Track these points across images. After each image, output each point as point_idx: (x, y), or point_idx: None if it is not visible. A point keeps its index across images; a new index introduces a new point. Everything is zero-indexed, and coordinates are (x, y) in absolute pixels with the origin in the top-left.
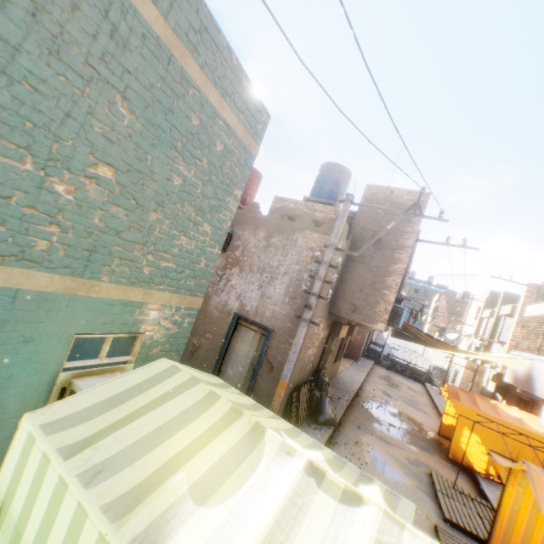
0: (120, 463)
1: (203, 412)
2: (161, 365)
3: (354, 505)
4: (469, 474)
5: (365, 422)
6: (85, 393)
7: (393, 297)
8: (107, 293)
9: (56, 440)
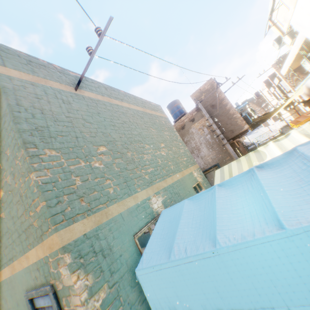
0: None
1: (240, 162)
2: (217, 171)
3: (289, 135)
4: None
5: None
6: (215, 183)
7: (238, 115)
8: (186, 173)
9: None
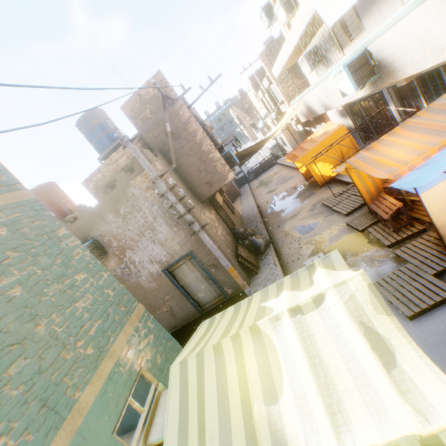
0: (227, 445)
1: (224, 361)
2: (174, 372)
3: (323, 301)
4: (334, 181)
5: (278, 220)
6: None
7: (217, 154)
8: (92, 395)
9: None
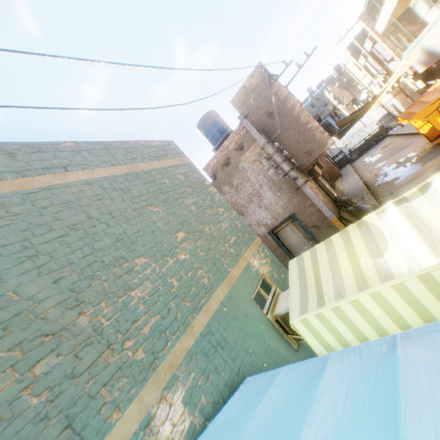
0: (340, 286)
1: (334, 248)
2: (292, 264)
3: (428, 188)
4: None
5: (390, 188)
6: (291, 298)
7: (315, 123)
8: (237, 274)
9: (311, 310)
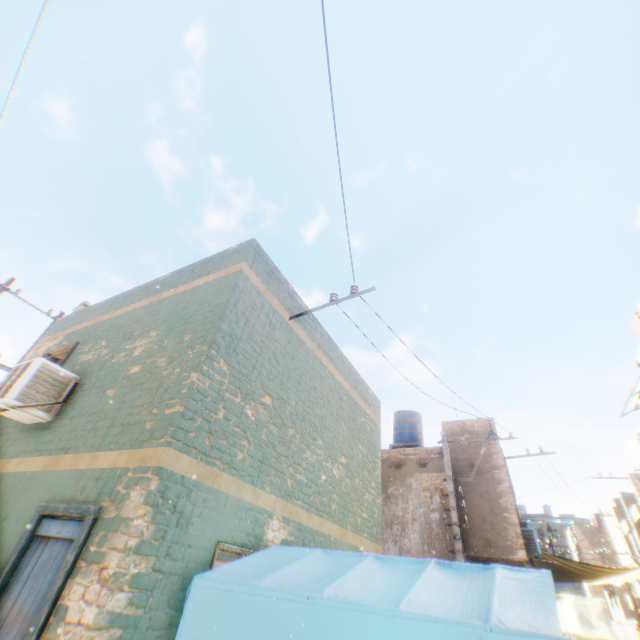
0: None
1: None
2: None
3: (558, 599)
4: None
5: None
6: None
7: (514, 517)
8: (350, 538)
9: None
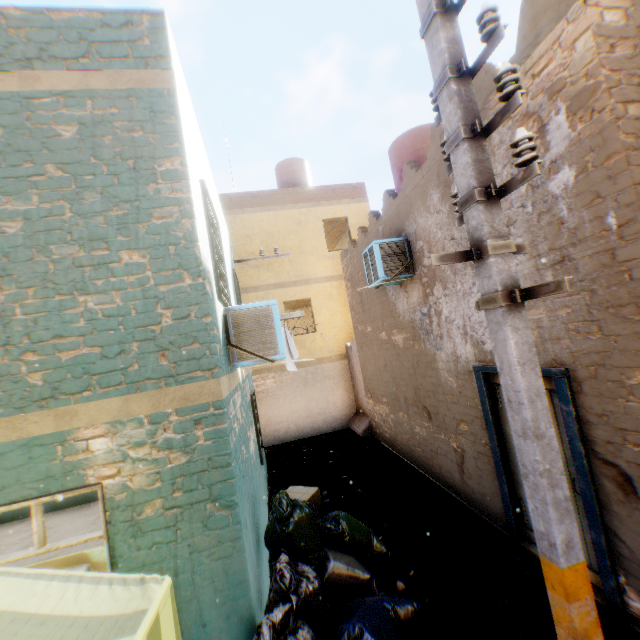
0: None
1: None
2: None
3: None
4: None
5: None
6: None
7: None
8: None
9: None
